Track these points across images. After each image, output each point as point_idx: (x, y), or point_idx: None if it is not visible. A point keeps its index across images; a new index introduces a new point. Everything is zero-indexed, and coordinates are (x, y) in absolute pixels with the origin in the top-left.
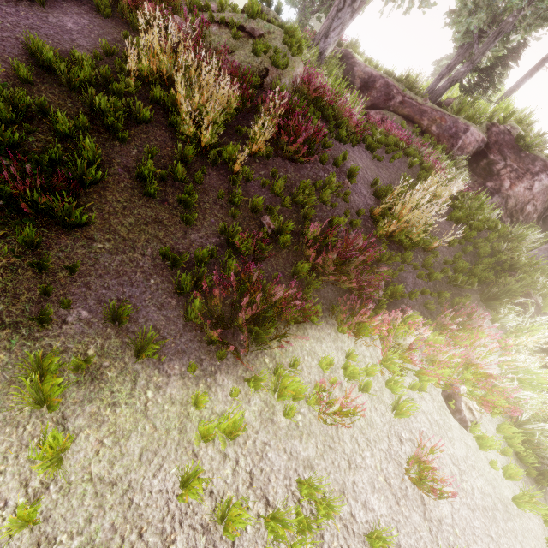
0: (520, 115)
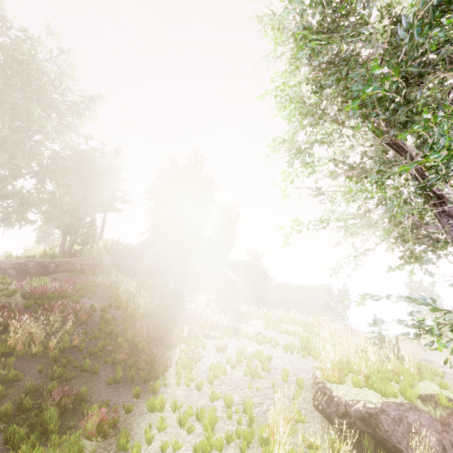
0: (114, 241)
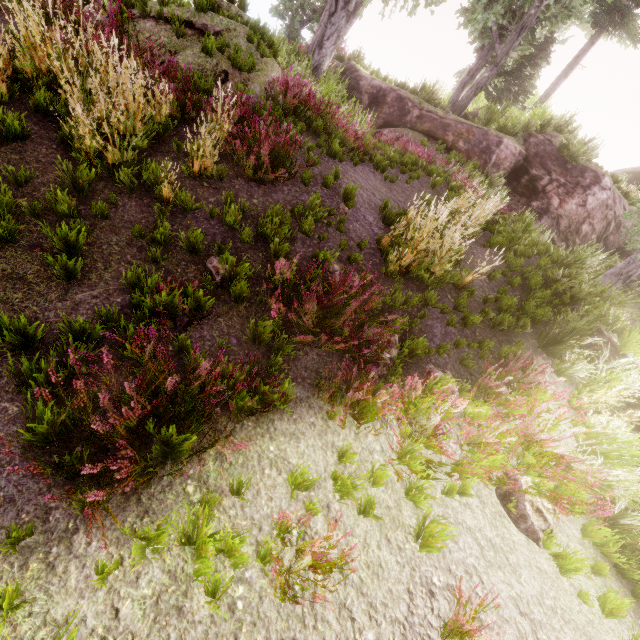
0: (559, 121)
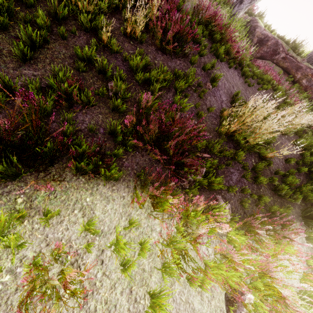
0: None
